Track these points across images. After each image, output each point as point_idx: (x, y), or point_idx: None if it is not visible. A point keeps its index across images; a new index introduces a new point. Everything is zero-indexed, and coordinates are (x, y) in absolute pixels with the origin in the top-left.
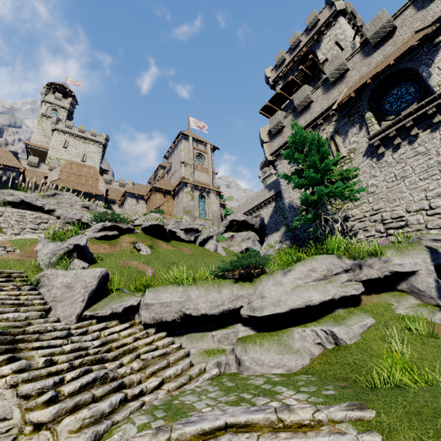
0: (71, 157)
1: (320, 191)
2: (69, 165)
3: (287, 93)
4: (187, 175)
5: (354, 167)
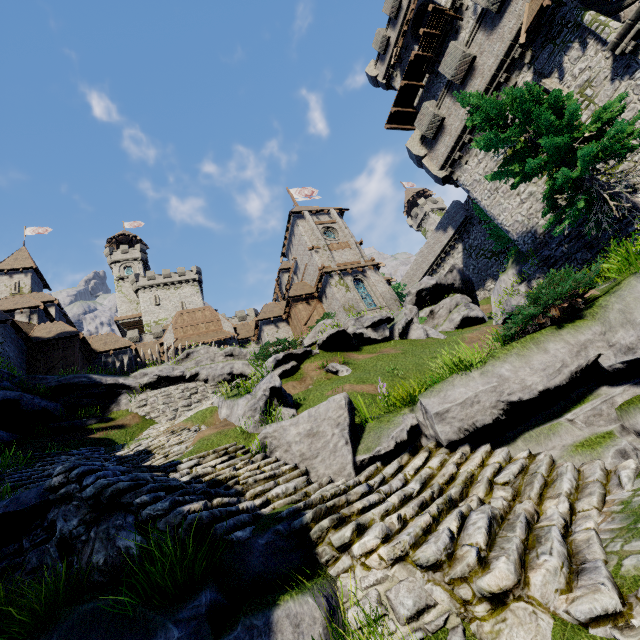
0: (169, 313)
1: (584, 157)
2: (180, 317)
3: (415, 79)
4: (325, 262)
5: (617, 97)
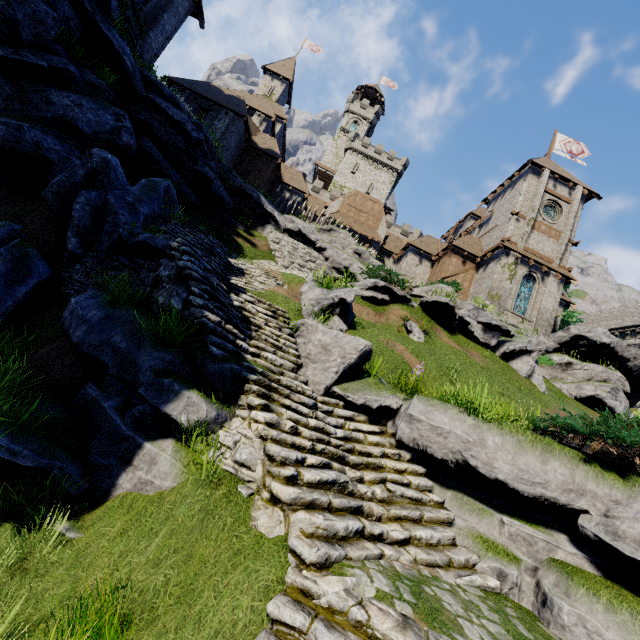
0: (356, 186)
1: None
2: (354, 195)
3: None
4: (516, 236)
5: None
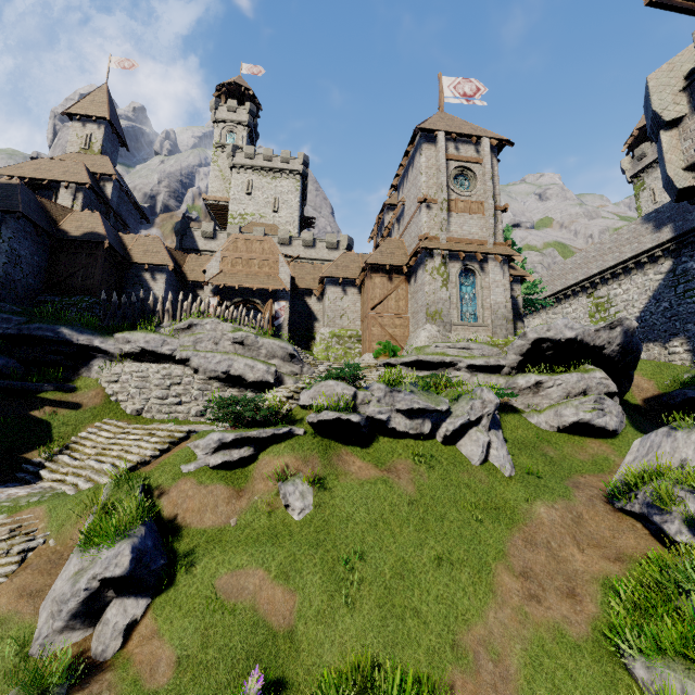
0: (258, 208)
1: None
2: (233, 242)
3: None
4: (434, 228)
5: None
